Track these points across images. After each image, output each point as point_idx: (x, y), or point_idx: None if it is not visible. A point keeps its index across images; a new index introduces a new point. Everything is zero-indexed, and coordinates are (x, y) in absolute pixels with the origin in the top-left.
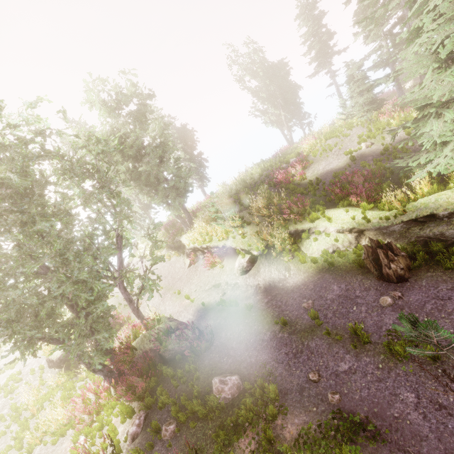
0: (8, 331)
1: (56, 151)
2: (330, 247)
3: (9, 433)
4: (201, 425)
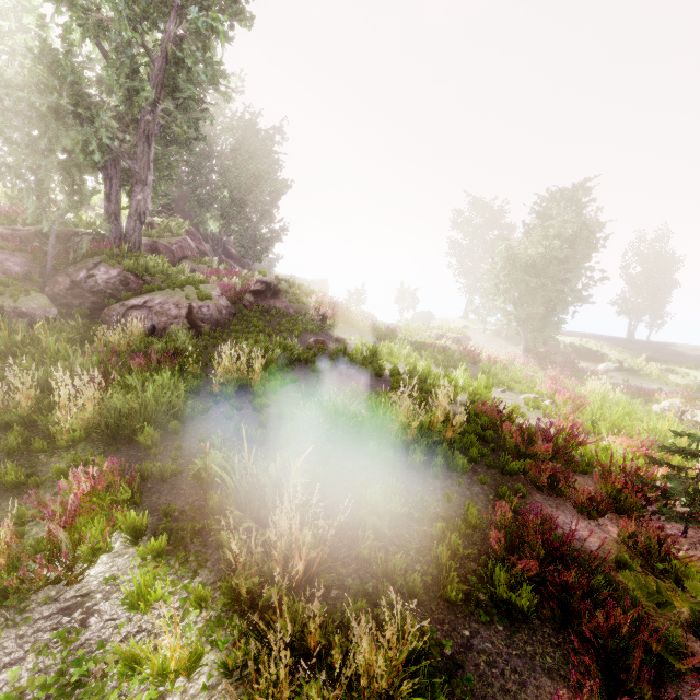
0: (542, 300)
1: (575, 235)
2: (692, 384)
3: None
4: None
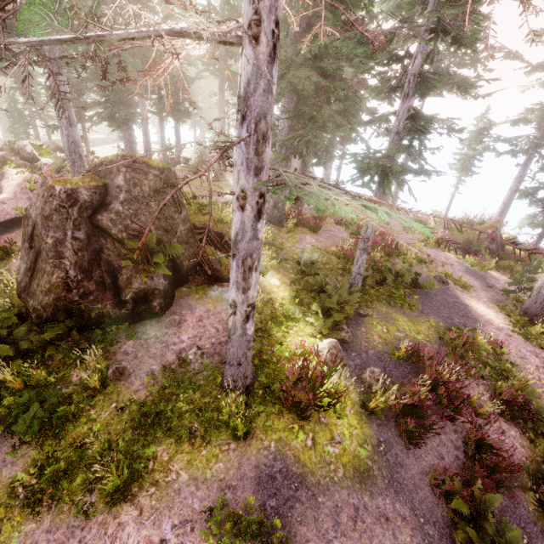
0: None
1: None
2: None
3: None
4: None
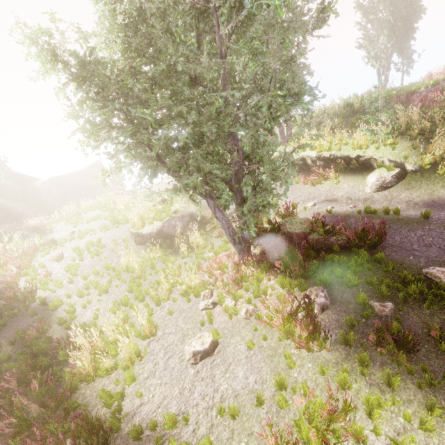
0: (197, 151)
1: None
2: None
3: (113, 287)
4: (438, 309)
